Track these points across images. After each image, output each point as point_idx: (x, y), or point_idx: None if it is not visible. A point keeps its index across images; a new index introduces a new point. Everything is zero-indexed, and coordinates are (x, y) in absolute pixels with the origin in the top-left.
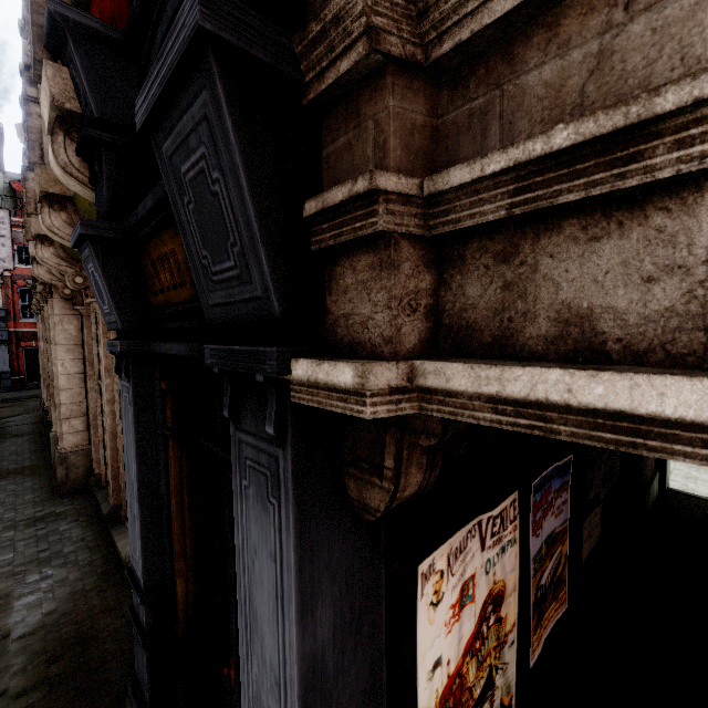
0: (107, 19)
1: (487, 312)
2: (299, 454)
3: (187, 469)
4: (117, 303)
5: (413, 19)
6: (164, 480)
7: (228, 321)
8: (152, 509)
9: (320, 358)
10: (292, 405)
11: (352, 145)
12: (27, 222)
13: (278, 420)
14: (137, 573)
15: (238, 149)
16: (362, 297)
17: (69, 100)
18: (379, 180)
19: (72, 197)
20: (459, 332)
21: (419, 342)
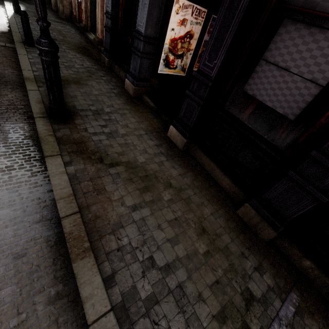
0: None
1: None
2: None
3: None
4: None
5: None
6: None
7: None
8: None
9: None
10: None
11: None
12: None
13: None
14: (109, 11)
15: None
16: None
17: None
18: None
19: None
20: None
21: None
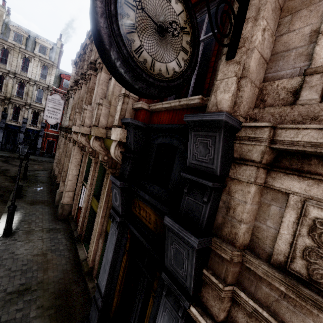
0: (143, 119)
1: (241, 322)
2: (185, 321)
3: (128, 263)
4: (122, 206)
5: (241, 255)
6: (119, 264)
7: (173, 275)
8: (112, 270)
9: (199, 311)
10: (187, 310)
11: (219, 264)
12: (75, 118)
13: (182, 313)
14: (101, 288)
15: (194, 265)
16: (212, 299)
17: (124, 139)
18: (225, 288)
19: (103, 137)
20: (234, 320)
21: (224, 317)
